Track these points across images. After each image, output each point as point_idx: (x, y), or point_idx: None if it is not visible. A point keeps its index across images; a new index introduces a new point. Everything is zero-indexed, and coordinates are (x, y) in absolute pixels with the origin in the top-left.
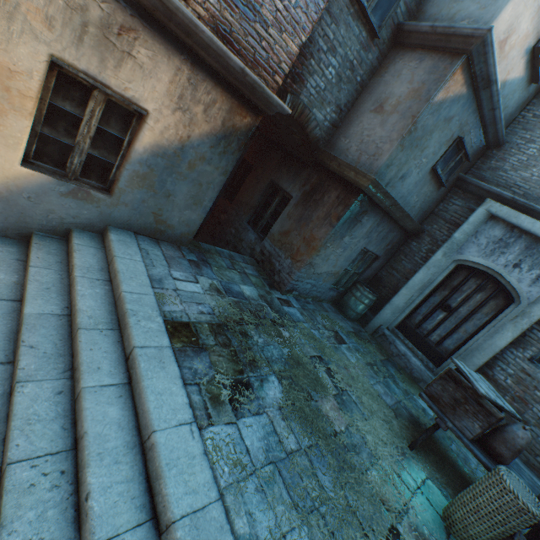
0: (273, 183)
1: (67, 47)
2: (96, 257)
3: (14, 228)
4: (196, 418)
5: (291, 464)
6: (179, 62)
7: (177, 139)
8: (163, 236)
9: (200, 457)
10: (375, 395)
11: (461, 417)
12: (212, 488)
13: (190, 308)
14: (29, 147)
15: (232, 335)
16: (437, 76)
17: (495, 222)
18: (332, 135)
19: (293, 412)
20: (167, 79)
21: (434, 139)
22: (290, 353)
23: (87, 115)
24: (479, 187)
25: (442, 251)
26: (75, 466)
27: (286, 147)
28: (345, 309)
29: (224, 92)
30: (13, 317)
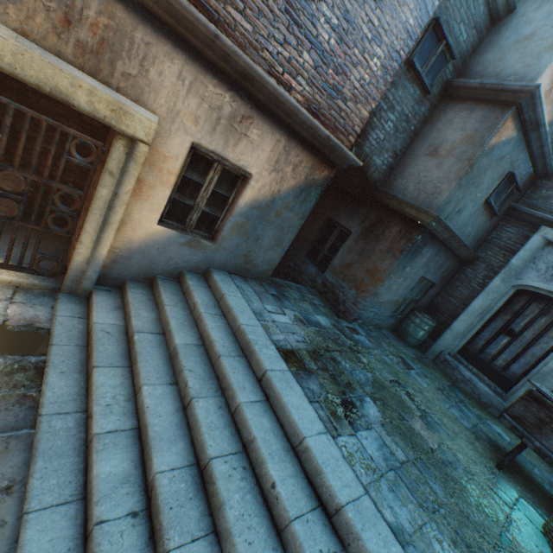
0: (330, 219)
1: (204, 136)
2: (207, 295)
3: (143, 273)
4: (327, 429)
5: (406, 472)
6: (279, 136)
7: (270, 194)
8: (248, 274)
9: (341, 460)
10: (453, 418)
11: (548, 436)
12: (358, 484)
13: (288, 337)
14: (164, 209)
15: (325, 360)
16: (489, 124)
17: (552, 248)
18: (388, 176)
19: (393, 428)
20: (268, 149)
21: (488, 176)
22: (373, 377)
23: (207, 181)
24: (532, 215)
25: (500, 276)
26: (250, 464)
27: (341, 187)
28: (405, 335)
29: (309, 154)
30: (164, 347)
